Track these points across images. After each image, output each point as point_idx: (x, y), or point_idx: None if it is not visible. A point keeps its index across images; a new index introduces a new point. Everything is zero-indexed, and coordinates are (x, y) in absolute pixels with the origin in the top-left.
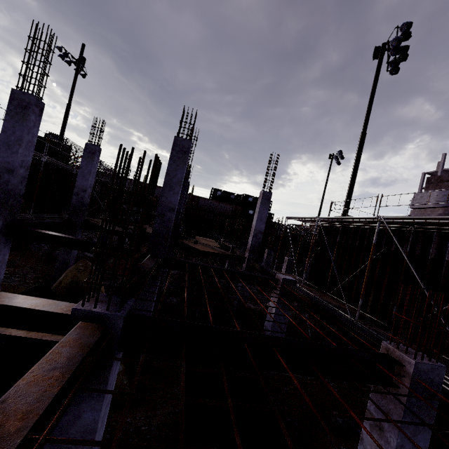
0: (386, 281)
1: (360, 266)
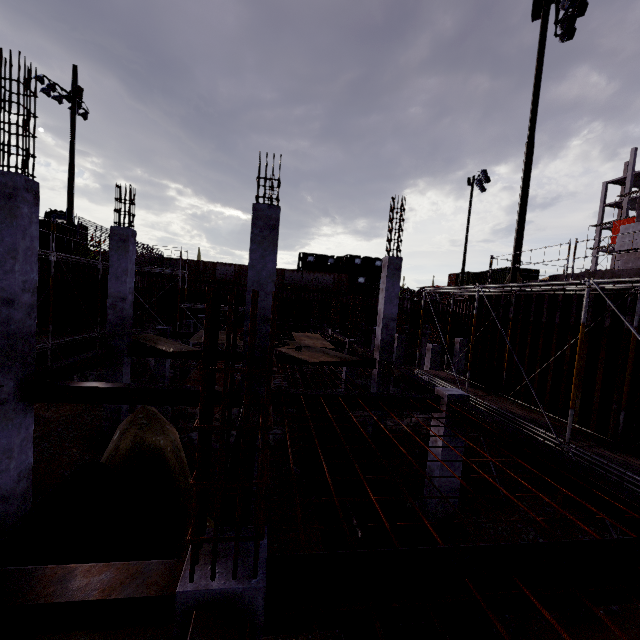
0: (601, 374)
1: (555, 353)
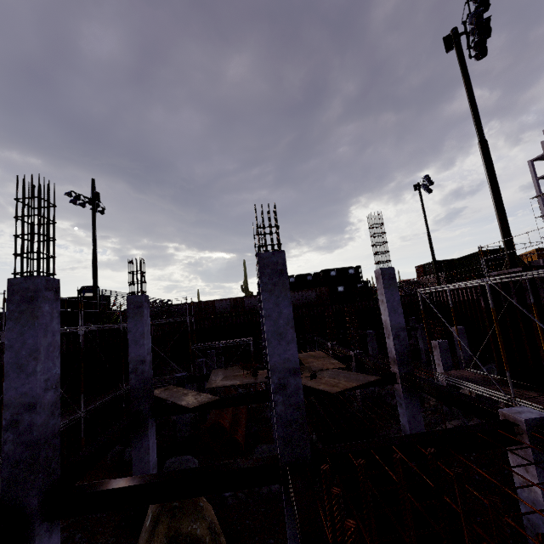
0: None
1: None
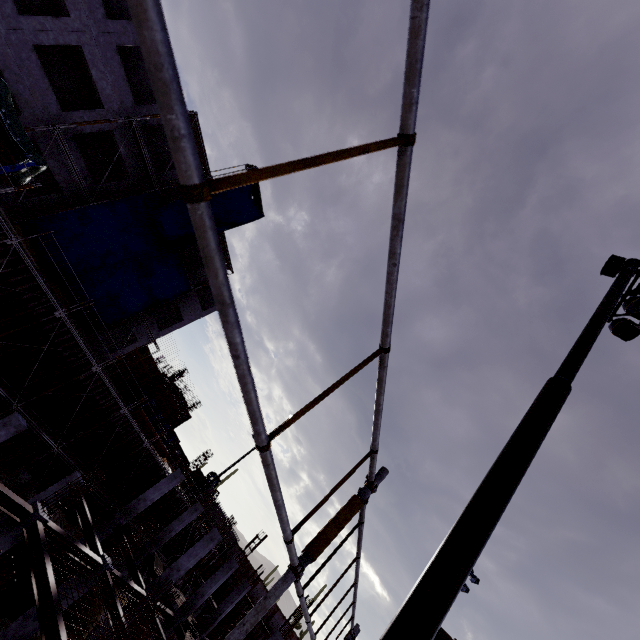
0: None
1: None
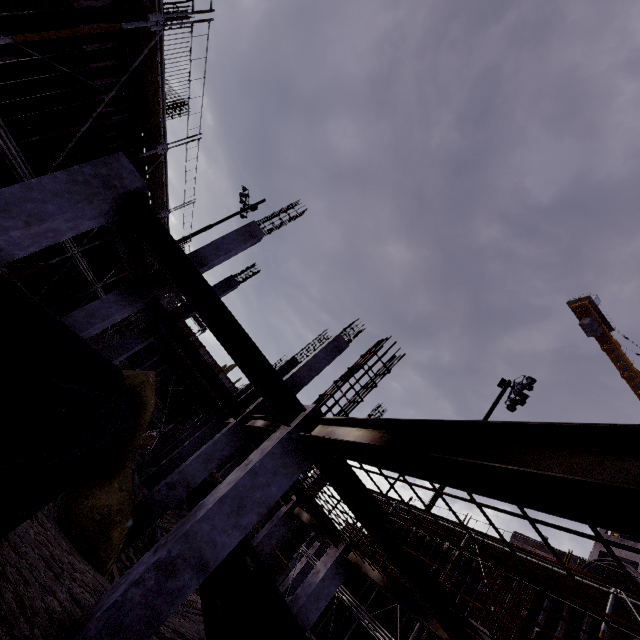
0: None
1: None
